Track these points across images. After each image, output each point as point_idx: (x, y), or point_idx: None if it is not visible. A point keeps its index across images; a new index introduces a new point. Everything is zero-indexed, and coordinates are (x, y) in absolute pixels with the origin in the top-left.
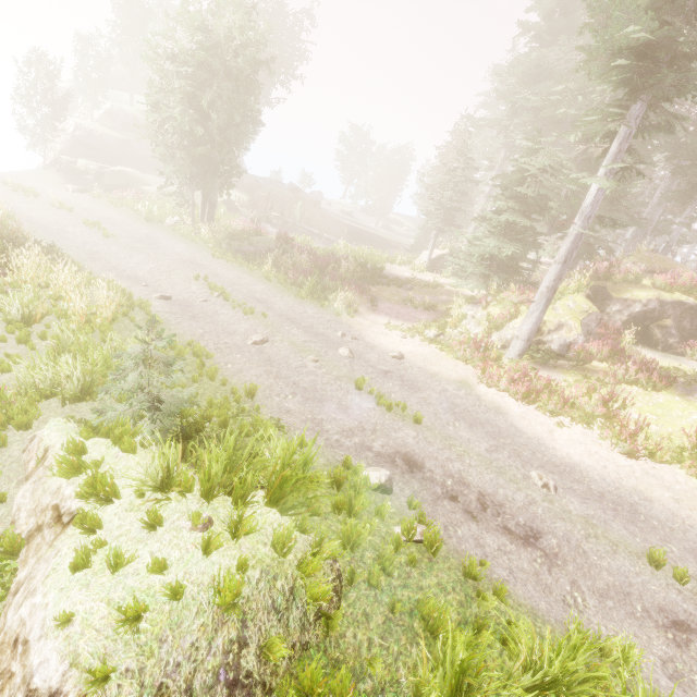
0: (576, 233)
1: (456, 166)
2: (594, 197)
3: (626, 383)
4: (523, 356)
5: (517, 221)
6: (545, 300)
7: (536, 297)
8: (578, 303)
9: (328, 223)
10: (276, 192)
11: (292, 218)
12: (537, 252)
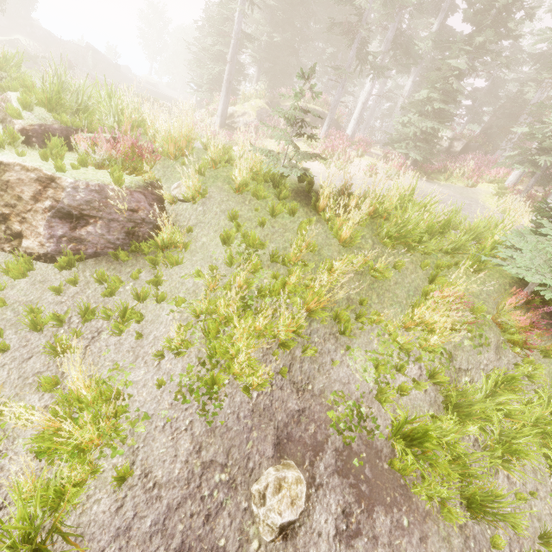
0: (233, 43)
1: (204, 23)
2: (238, 19)
3: (271, 139)
4: (221, 127)
5: (222, 50)
6: (225, 88)
7: (222, 88)
8: (257, 103)
9: (126, 82)
10: (72, 48)
11: (86, 67)
12: (245, 79)
